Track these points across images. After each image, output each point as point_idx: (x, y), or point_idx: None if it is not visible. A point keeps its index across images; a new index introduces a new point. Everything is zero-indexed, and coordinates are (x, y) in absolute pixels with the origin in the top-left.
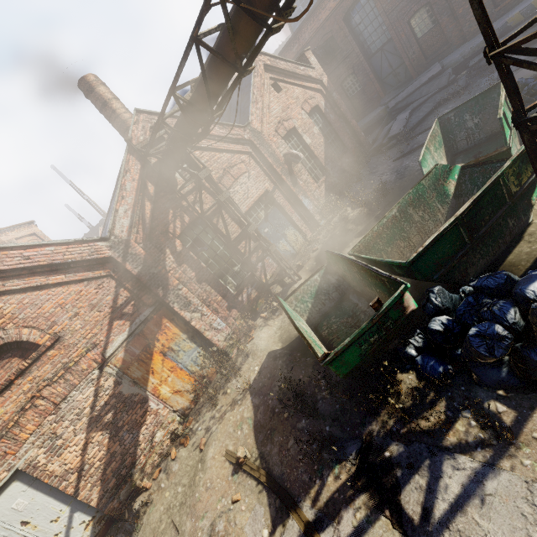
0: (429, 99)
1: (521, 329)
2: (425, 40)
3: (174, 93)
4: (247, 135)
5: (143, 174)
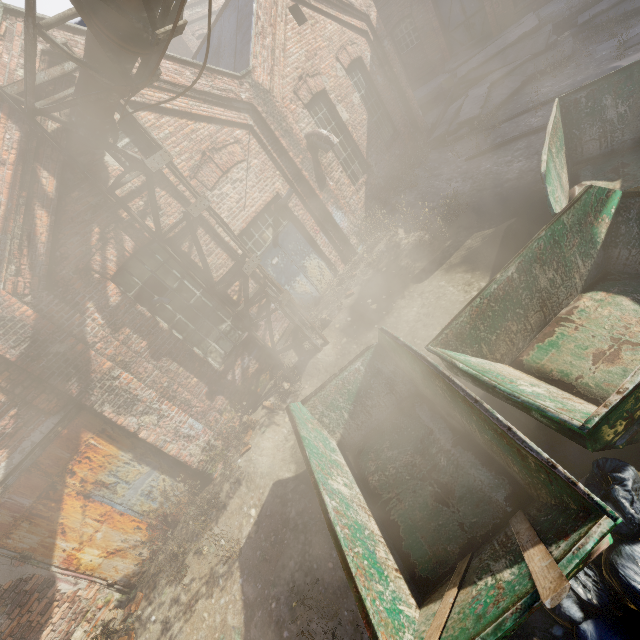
0: (516, 69)
1: None
2: None
3: None
4: (245, 93)
5: (28, 153)
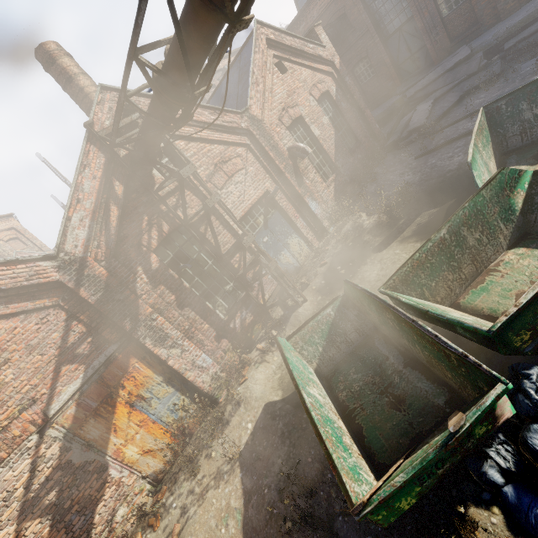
0: (454, 87)
1: None
2: (452, 19)
3: (136, 56)
4: (244, 123)
5: (109, 170)
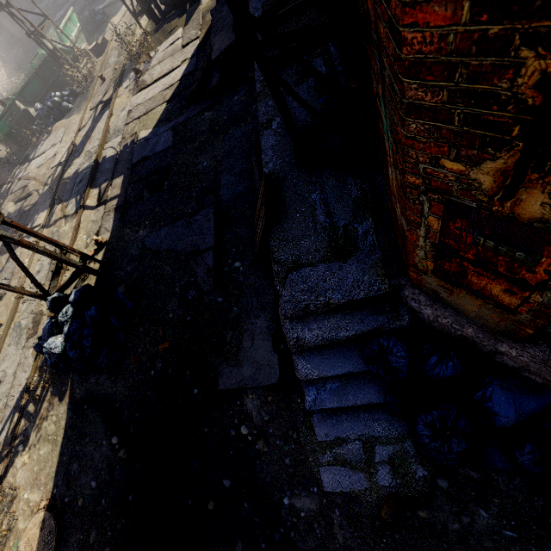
0: (76, 2)
1: (53, 107)
2: None
3: None
4: None
5: None
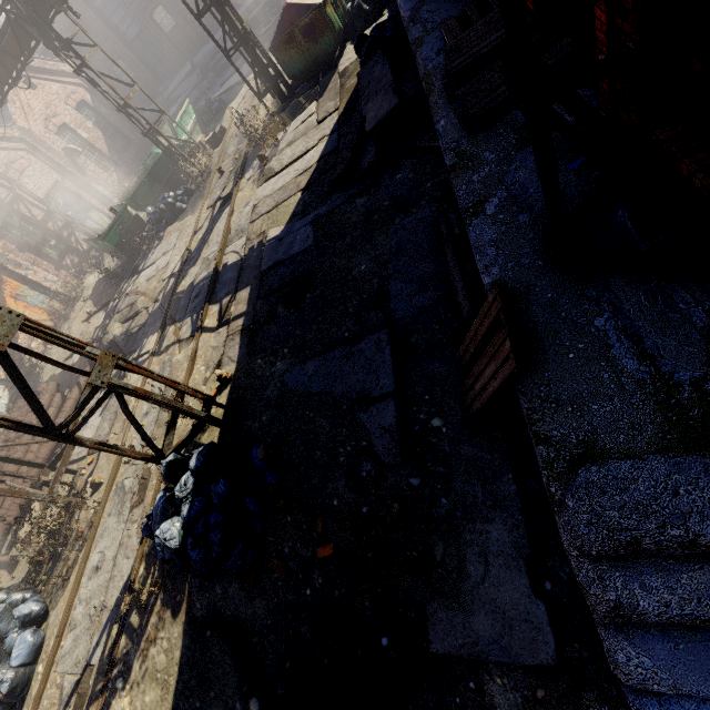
0: (190, 94)
1: (166, 209)
2: (174, 37)
3: None
4: (16, 134)
5: None
